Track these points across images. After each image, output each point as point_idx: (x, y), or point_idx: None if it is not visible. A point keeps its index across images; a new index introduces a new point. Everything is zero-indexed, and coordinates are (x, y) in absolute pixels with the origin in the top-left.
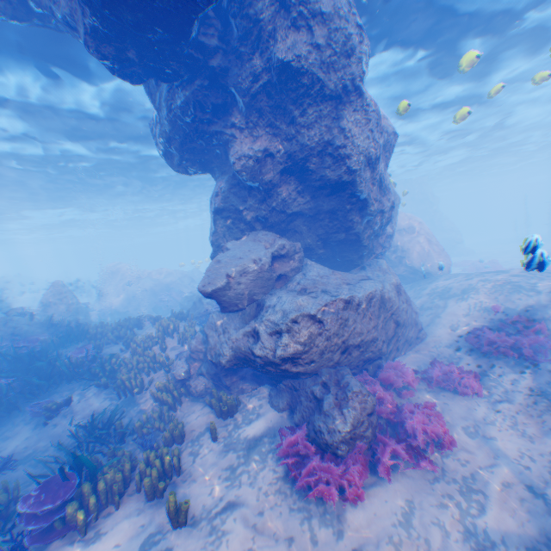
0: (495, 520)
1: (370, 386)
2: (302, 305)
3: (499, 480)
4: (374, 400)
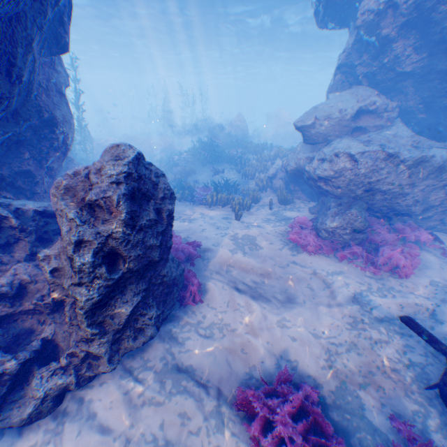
0: (383, 303)
1: (379, 226)
2: (350, 148)
3: (415, 302)
4: (362, 223)
